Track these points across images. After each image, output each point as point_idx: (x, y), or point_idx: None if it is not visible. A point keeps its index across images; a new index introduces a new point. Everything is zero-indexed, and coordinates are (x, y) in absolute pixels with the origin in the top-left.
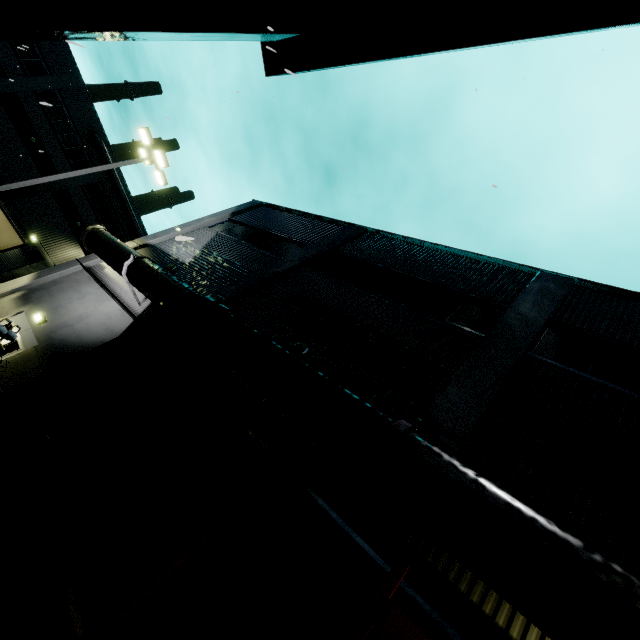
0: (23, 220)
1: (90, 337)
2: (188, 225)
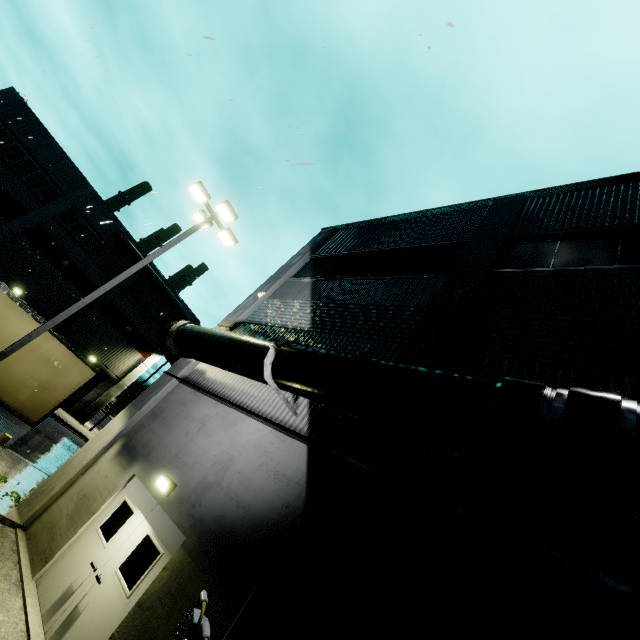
0: (78, 345)
1: (260, 500)
2: (270, 283)
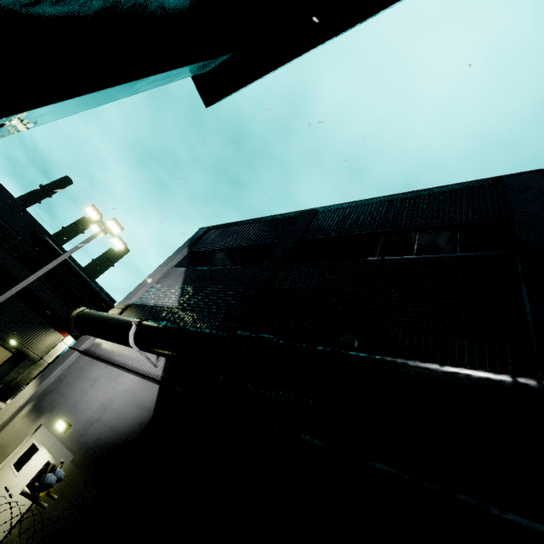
0: None
1: (125, 424)
2: (156, 273)
